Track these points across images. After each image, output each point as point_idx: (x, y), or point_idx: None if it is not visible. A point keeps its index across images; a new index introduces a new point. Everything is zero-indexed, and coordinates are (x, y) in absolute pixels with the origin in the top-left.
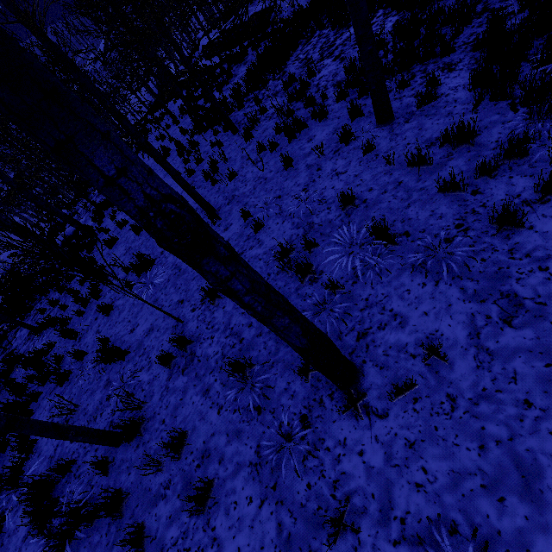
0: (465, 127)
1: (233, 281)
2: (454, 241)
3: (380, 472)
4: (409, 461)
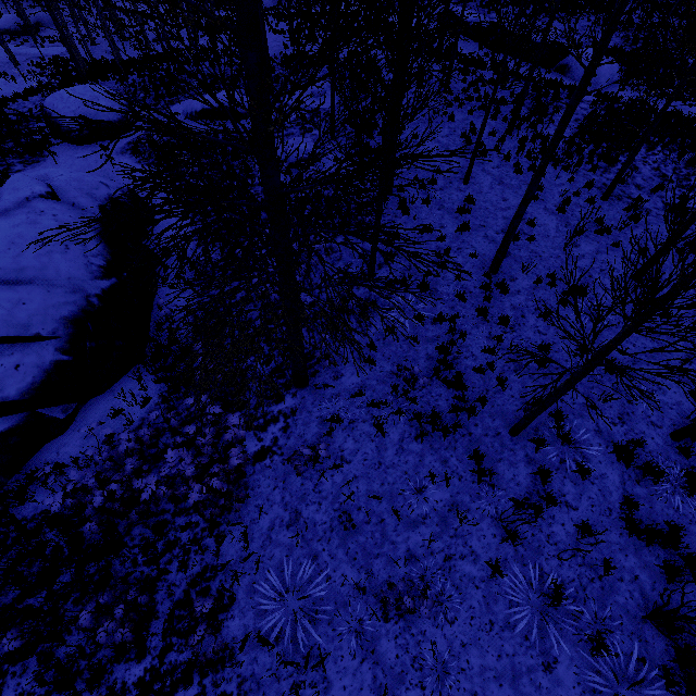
0: None
1: None
2: None
3: None
4: None
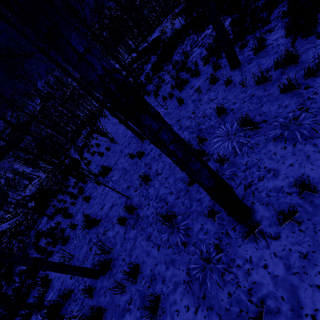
0: (289, 53)
1: (161, 133)
2: (301, 117)
3: (284, 279)
4: (306, 269)
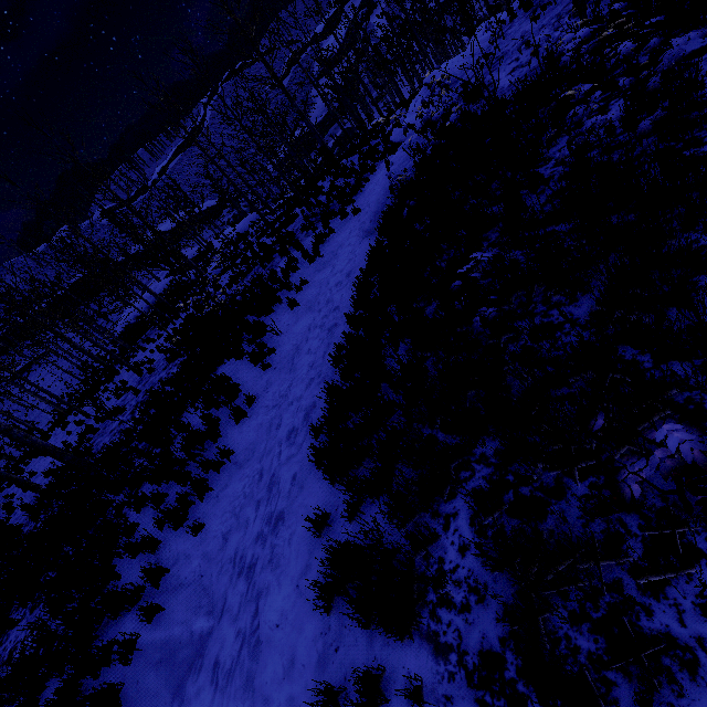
0: None
1: None
2: None
3: None
4: None
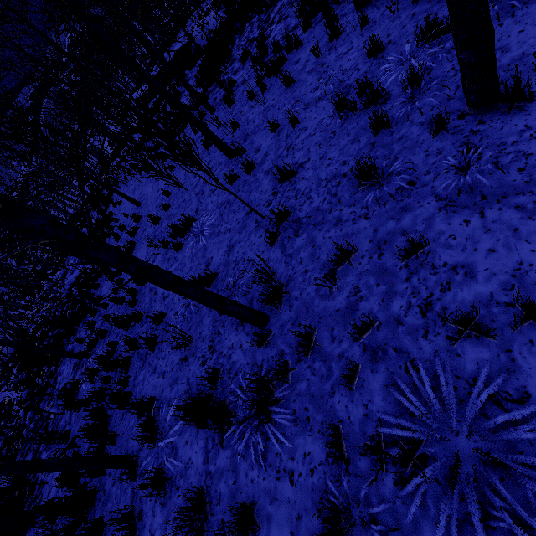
0: None
1: None
2: None
3: None
4: None
